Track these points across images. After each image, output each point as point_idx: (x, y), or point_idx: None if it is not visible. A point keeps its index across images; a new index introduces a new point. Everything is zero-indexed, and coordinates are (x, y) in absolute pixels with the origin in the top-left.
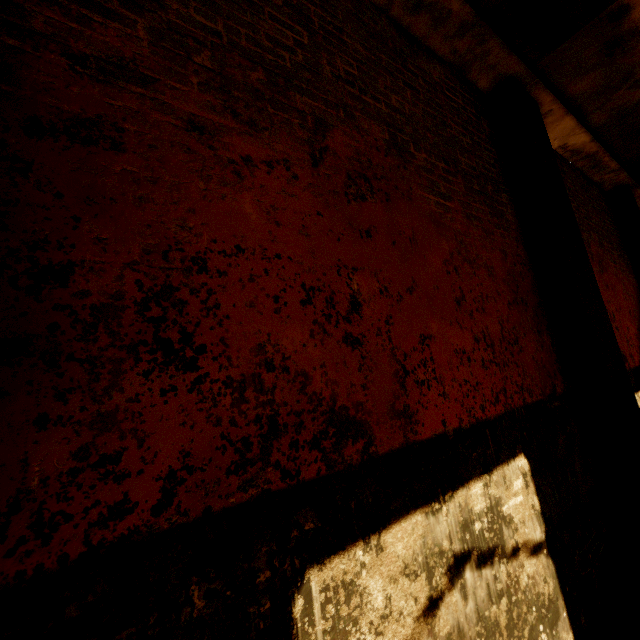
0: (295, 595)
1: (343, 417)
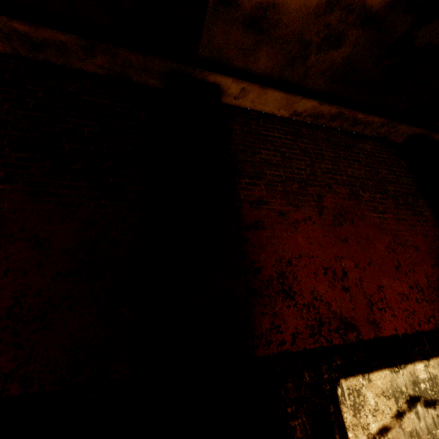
0: (337, 387)
1: (346, 321)
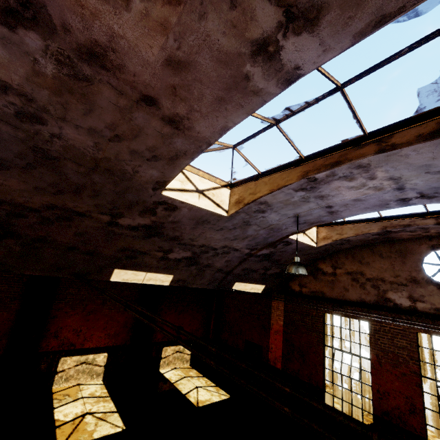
0: None
1: None
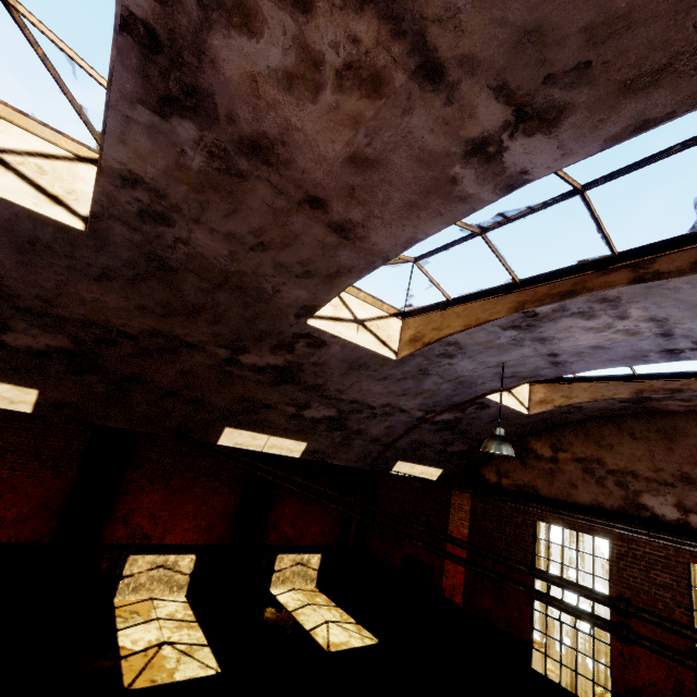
0: None
1: None
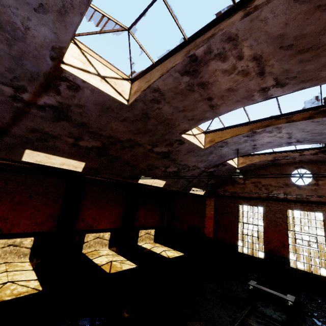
0: None
1: (0, 229)
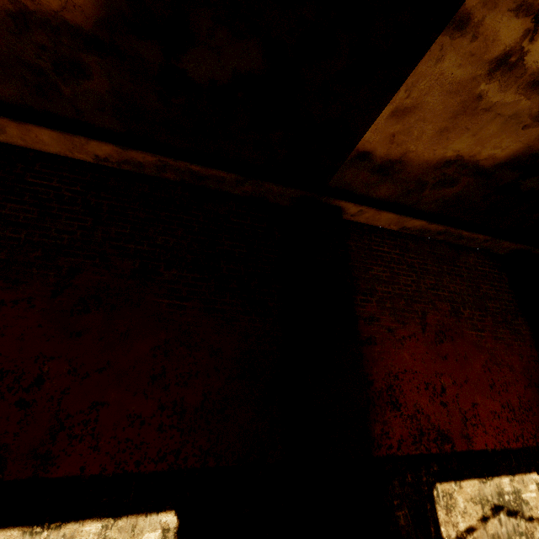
0: (433, 489)
1: (443, 433)
